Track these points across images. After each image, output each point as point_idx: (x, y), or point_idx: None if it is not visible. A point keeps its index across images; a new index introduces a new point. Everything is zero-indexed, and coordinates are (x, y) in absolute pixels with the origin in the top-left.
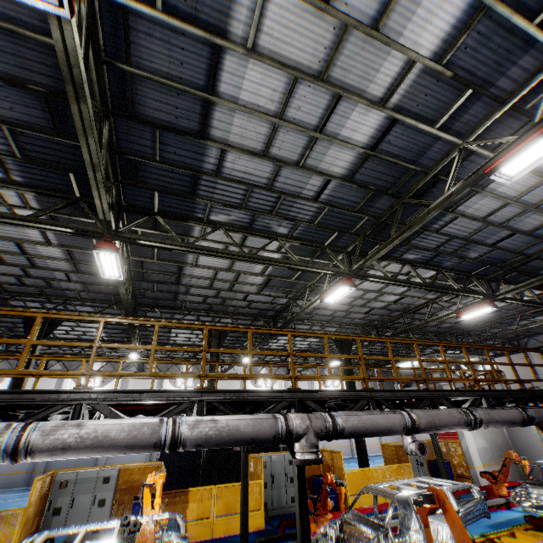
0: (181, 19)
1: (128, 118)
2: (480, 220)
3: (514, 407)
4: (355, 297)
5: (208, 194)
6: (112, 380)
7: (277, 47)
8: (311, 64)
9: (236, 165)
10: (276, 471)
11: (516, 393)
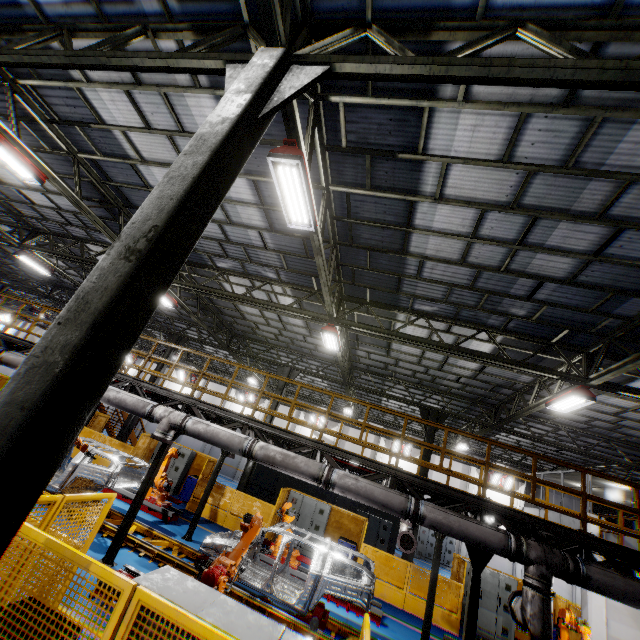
0: (111, 156)
1: (131, 207)
2: (457, 263)
3: (409, 496)
4: (418, 355)
5: (202, 248)
6: (261, 403)
7: (153, 155)
8: (174, 159)
9: None
10: (304, 511)
11: (460, 495)
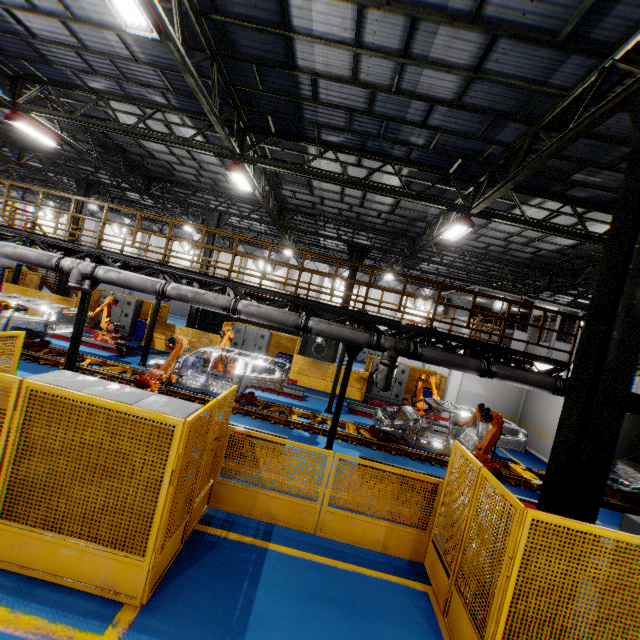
0: None
1: None
2: (349, 82)
3: (302, 316)
4: (339, 193)
5: (58, 60)
6: None
7: None
8: None
9: (36, 26)
10: (248, 338)
11: (344, 311)
